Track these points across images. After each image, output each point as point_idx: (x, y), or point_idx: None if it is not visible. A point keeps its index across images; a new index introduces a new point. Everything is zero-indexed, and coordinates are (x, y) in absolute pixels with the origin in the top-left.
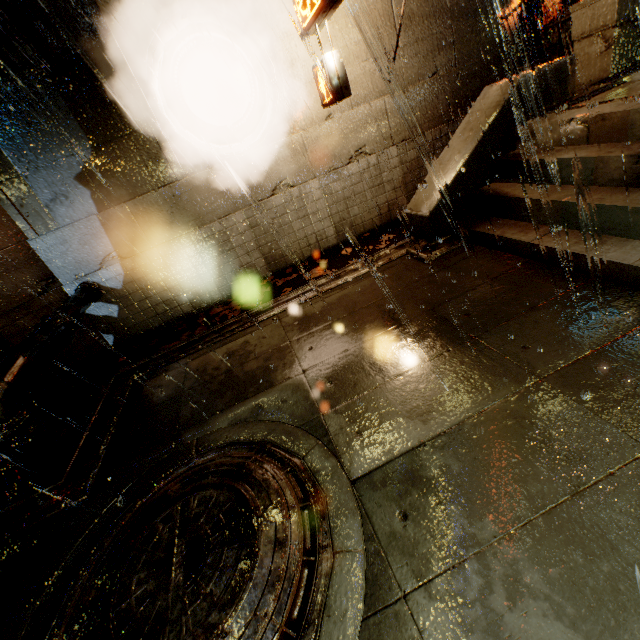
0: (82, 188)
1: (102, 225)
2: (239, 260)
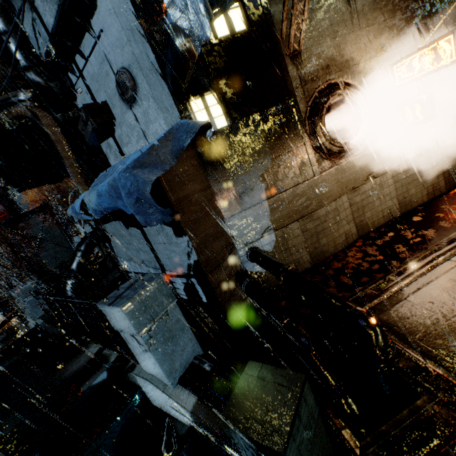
0: (261, 184)
1: (268, 207)
2: (342, 228)
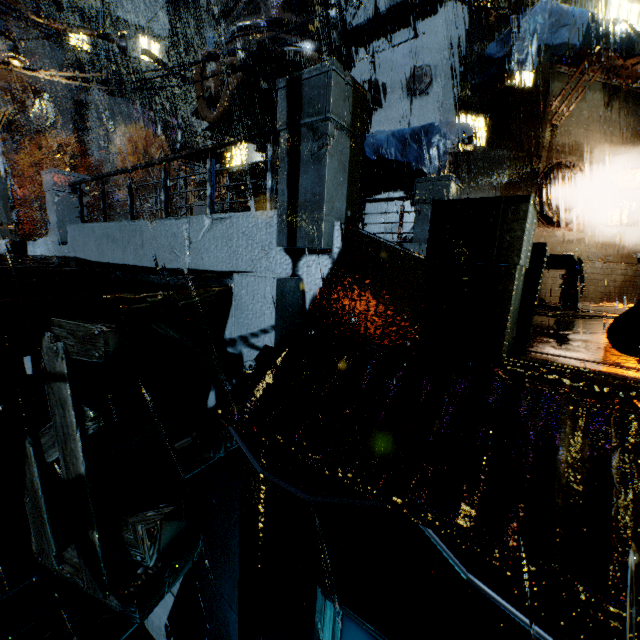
0: None
1: None
2: None
